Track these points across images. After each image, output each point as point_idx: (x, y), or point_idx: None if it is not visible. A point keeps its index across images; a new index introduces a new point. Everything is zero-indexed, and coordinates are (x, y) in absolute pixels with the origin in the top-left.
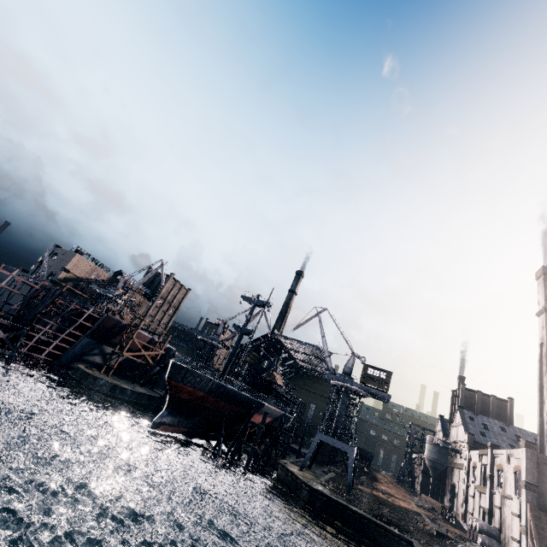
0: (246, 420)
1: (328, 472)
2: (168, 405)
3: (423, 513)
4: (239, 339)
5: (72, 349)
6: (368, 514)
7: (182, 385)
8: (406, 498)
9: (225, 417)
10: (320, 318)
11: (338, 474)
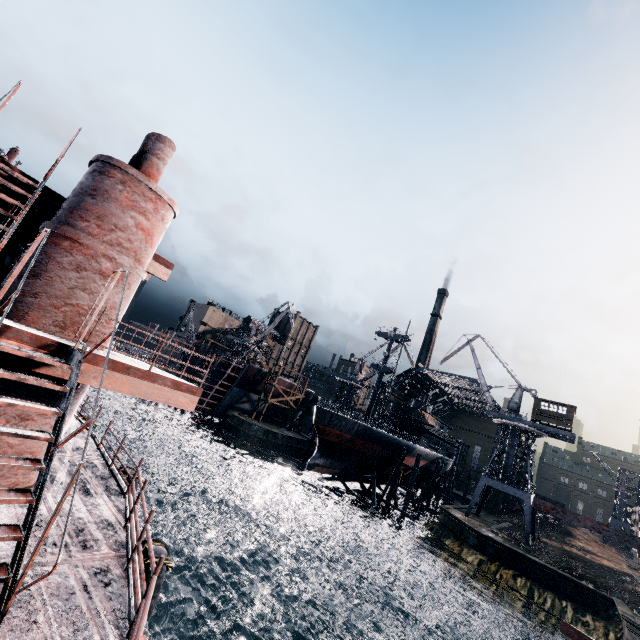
0: (398, 462)
1: (502, 521)
2: (319, 448)
3: (637, 575)
4: (379, 379)
5: (225, 398)
6: (553, 565)
7: (329, 429)
8: (614, 559)
9: (375, 459)
10: (472, 347)
11: (515, 525)
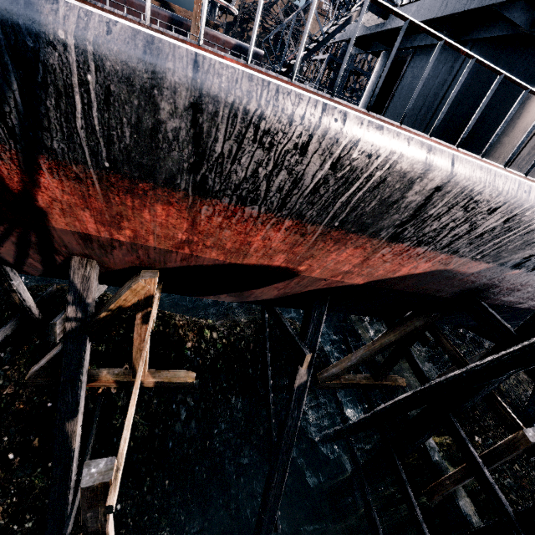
0: None
1: None
2: None
3: None
4: None
5: None
6: None
7: None
8: None
9: None
10: None
11: None
